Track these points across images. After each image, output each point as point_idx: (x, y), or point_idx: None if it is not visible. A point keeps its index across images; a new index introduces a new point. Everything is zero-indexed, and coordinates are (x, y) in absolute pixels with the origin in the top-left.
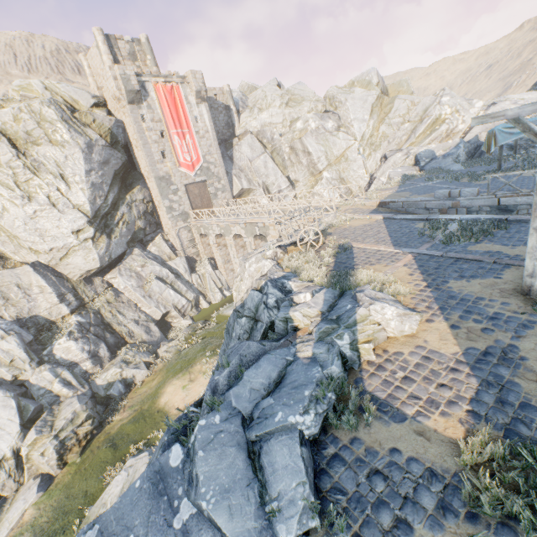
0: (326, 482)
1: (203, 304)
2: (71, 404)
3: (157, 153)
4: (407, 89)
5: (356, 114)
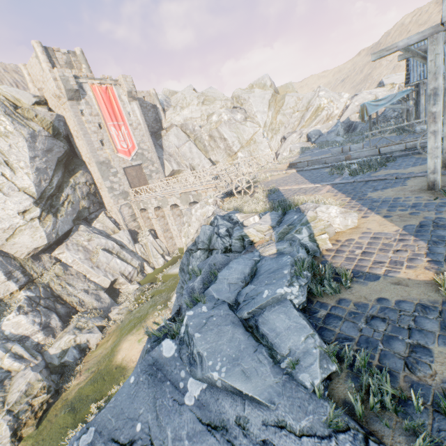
0: (329, 335)
1: (148, 269)
2: (24, 376)
3: (96, 141)
4: (292, 90)
5: (258, 108)
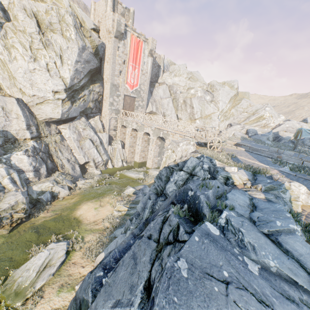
0: None
1: (109, 165)
2: (15, 195)
3: (117, 70)
4: (247, 97)
5: (222, 98)
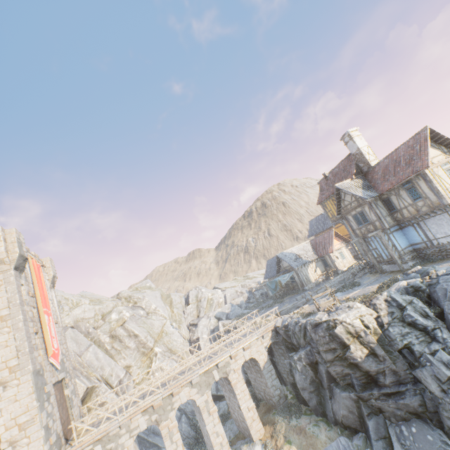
0: None
1: None
2: None
3: (32, 334)
4: (162, 293)
5: (156, 303)
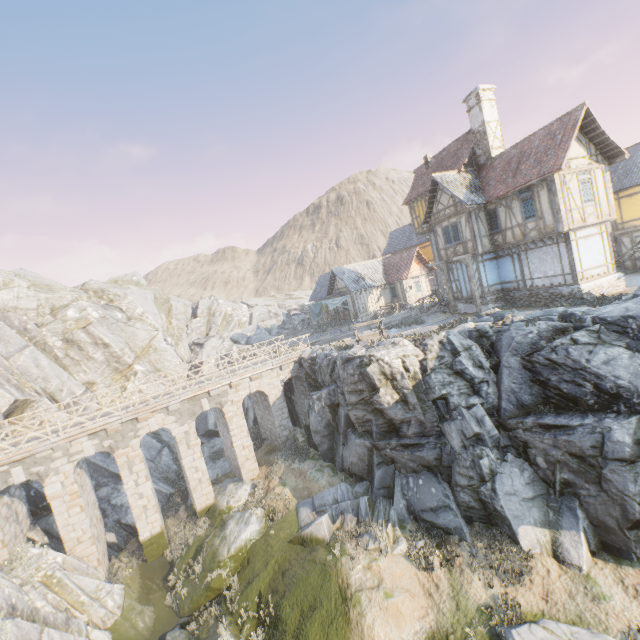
0: None
1: (98, 639)
2: None
3: None
4: (160, 296)
5: (145, 307)
